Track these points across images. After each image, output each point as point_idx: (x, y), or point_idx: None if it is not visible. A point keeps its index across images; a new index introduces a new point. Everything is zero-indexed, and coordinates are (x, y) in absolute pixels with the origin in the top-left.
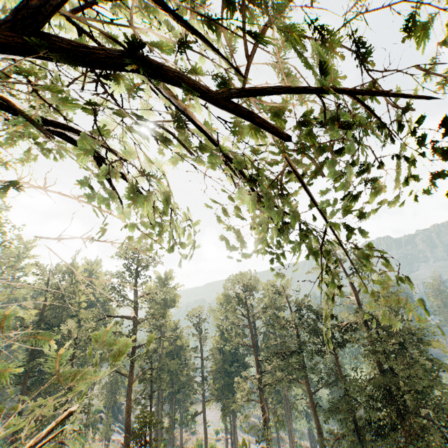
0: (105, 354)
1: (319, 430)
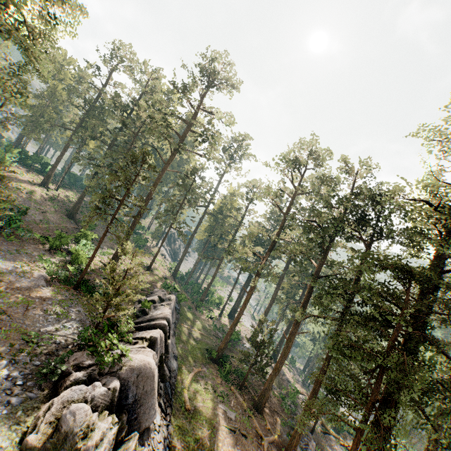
0: (152, 128)
1: (303, 306)
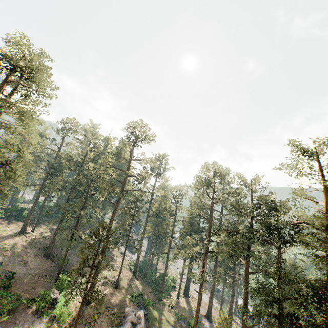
0: (102, 186)
1: (244, 301)
